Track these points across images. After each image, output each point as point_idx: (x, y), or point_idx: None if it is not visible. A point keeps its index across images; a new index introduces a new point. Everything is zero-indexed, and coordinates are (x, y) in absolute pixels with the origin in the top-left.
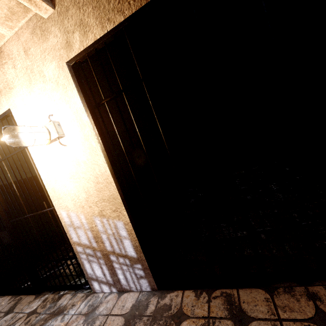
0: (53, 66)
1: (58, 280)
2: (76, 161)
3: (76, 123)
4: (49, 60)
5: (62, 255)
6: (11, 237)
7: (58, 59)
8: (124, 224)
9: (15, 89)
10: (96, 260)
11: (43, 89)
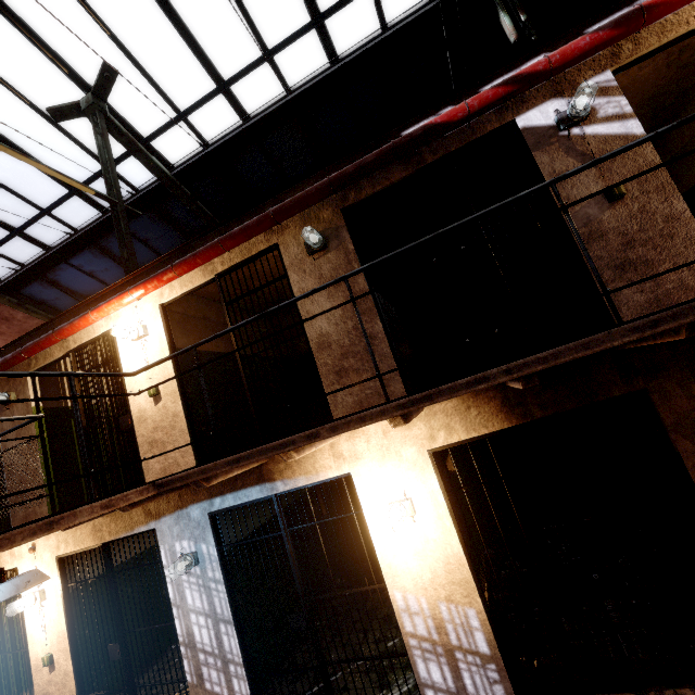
0: (413, 450)
1: (364, 691)
2: (424, 538)
3: (430, 502)
4: (409, 445)
5: (379, 652)
6: (308, 622)
7: (419, 446)
8: (476, 613)
9: (363, 460)
10: (434, 658)
11: (397, 466)
